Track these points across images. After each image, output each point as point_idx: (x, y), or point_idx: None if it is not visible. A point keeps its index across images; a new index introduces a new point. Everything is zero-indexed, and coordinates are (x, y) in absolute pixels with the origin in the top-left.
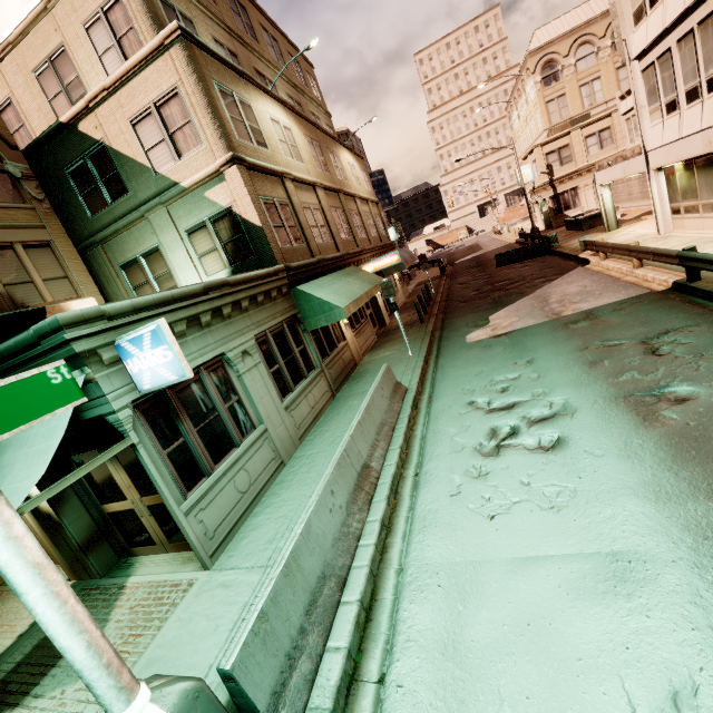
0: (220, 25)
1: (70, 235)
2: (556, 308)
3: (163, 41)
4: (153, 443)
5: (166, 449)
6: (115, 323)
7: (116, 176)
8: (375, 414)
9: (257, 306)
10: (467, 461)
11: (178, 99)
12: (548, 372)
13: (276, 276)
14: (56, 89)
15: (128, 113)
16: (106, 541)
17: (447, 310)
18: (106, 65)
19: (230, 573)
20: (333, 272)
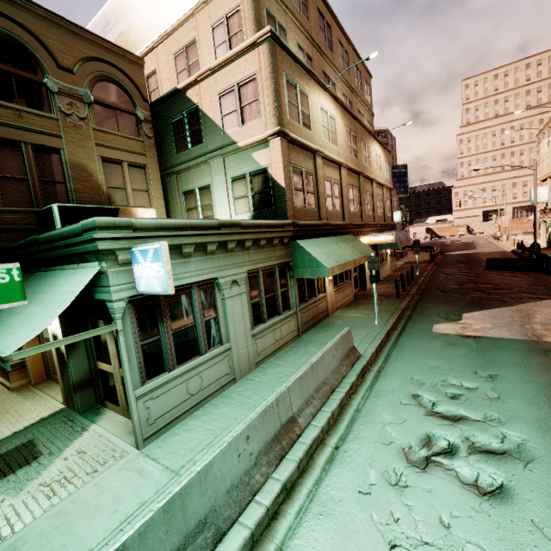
0: (306, 36)
1: (160, 164)
2: (538, 329)
3: (256, 40)
4: (133, 333)
5: (142, 341)
6: (136, 234)
7: (199, 130)
8: (321, 372)
9: (258, 248)
10: (389, 460)
11: (254, 83)
12: (510, 398)
13: (282, 228)
14: (183, 67)
15: (219, 88)
16: (92, 387)
17: (424, 293)
18: (217, 54)
19: (150, 462)
20: (333, 236)
